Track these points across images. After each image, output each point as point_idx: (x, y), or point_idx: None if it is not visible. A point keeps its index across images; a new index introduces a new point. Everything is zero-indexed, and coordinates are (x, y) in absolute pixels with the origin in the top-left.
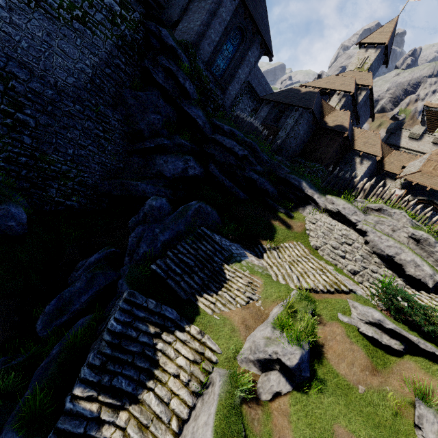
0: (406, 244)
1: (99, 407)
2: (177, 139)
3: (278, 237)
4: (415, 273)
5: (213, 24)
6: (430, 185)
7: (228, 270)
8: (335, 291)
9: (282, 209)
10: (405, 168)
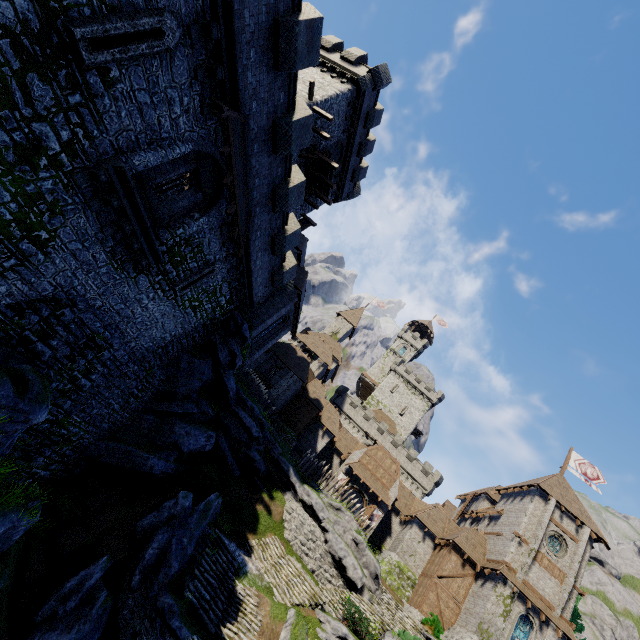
0: (350, 546)
1: None
2: (204, 406)
3: (260, 529)
4: (353, 575)
5: (273, 316)
6: (363, 478)
7: (239, 587)
8: (315, 604)
9: (266, 492)
10: (351, 454)
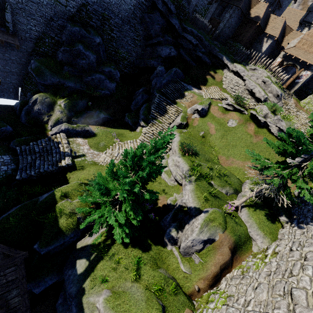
0: (260, 85)
1: (157, 115)
2: (166, 37)
3: (208, 84)
4: (258, 96)
5: None
6: (295, 55)
7: (186, 93)
8: (221, 99)
9: (212, 71)
10: (288, 44)
